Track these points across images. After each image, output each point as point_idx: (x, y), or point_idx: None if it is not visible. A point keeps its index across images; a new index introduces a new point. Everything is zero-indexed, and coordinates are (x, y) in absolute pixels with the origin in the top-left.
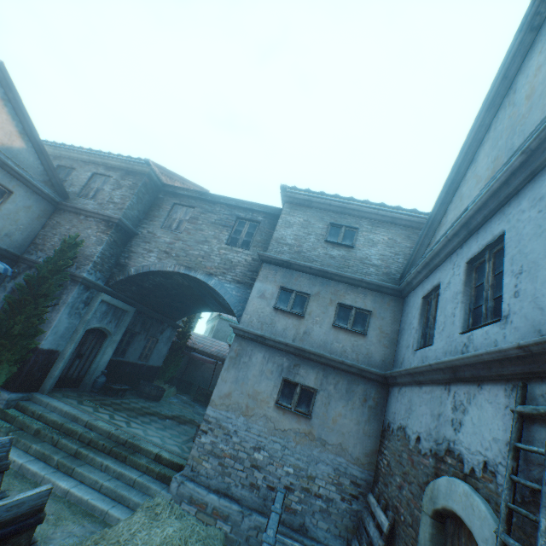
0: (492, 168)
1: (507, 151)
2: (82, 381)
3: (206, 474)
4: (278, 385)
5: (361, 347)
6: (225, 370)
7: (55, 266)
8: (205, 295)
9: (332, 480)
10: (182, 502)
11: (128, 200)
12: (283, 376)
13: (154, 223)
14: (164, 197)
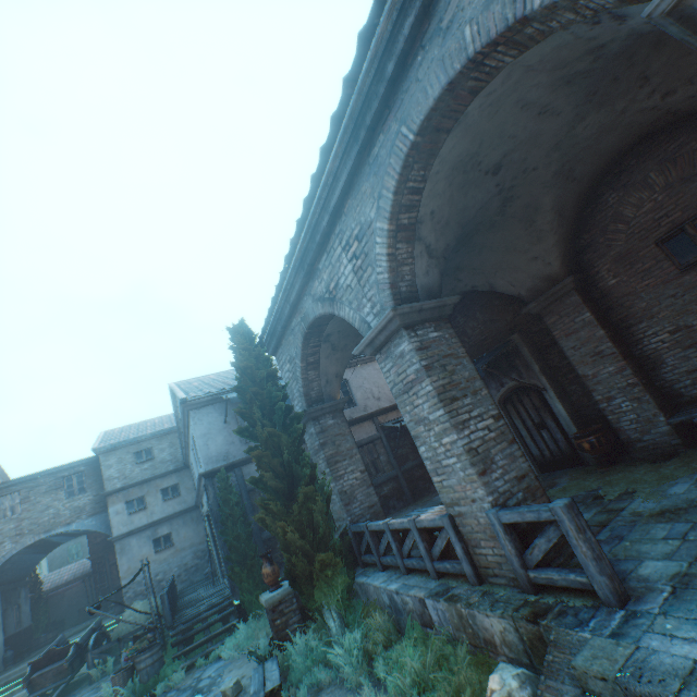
0: None
1: None
2: None
3: None
4: (152, 544)
5: (182, 501)
6: (120, 560)
7: None
8: (59, 538)
9: (195, 557)
10: None
11: None
12: (153, 539)
13: None
14: None
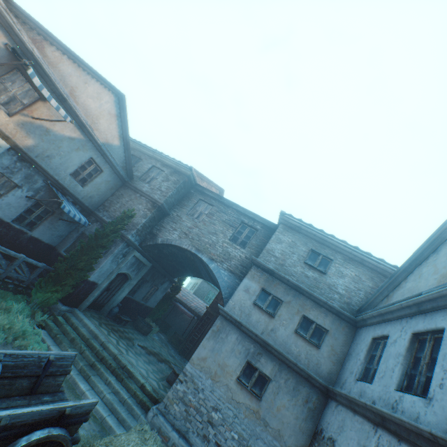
0: None
1: None
2: (103, 307)
3: (174, 414)
4: (242, 364)
5: (313, 356)
6: (206, 339)
7: (115, 228)
8: (202, 268)
9: None
10: (153, 429)
11: (170, 191)
12: (248, 359)
13: (183, 209)
14: (194, 192)
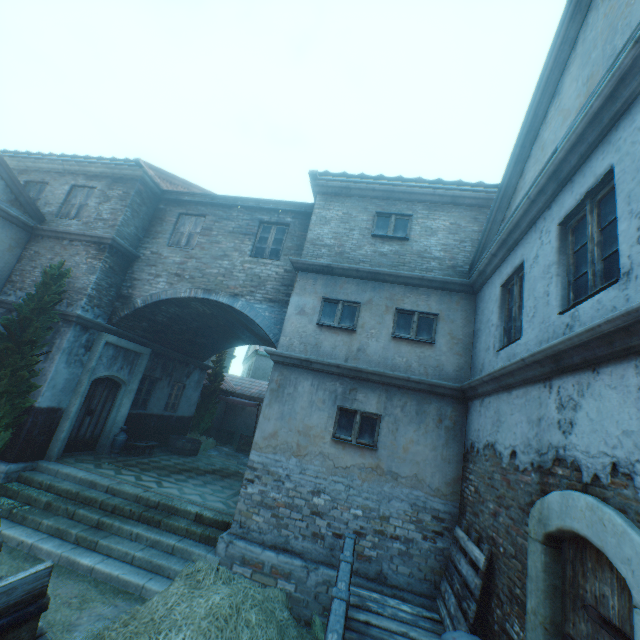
0: (585, 92)
1: (606, 61)
2: (98, 442)
3: (259, 529)
4: (333, 415)
5: (429, 359)
6: (267, 406)
7: (39, 304)
8: (233, 324)
9: (409, 518)
10: (234, 564)
11: (120, 215)
12: (338, 405)
13: (158, 240)
14: (166, 207)
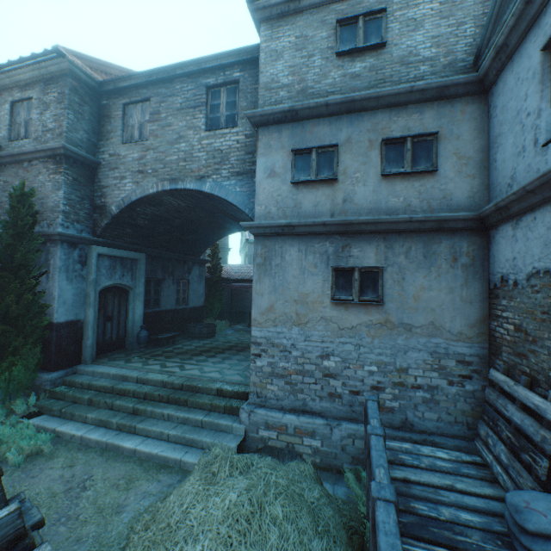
0: None
1: None
2: (126, 341)
3: (275, 397)
4: (328, 278)
5: (432, 191)
6: (257, 282)
7: (16, 229)
8: (212, 214)
9: (430, 367)
10: (259, 429)
11: (63, 120)
12: (332, 266)
13: (112, 141)
14: (108, 102)
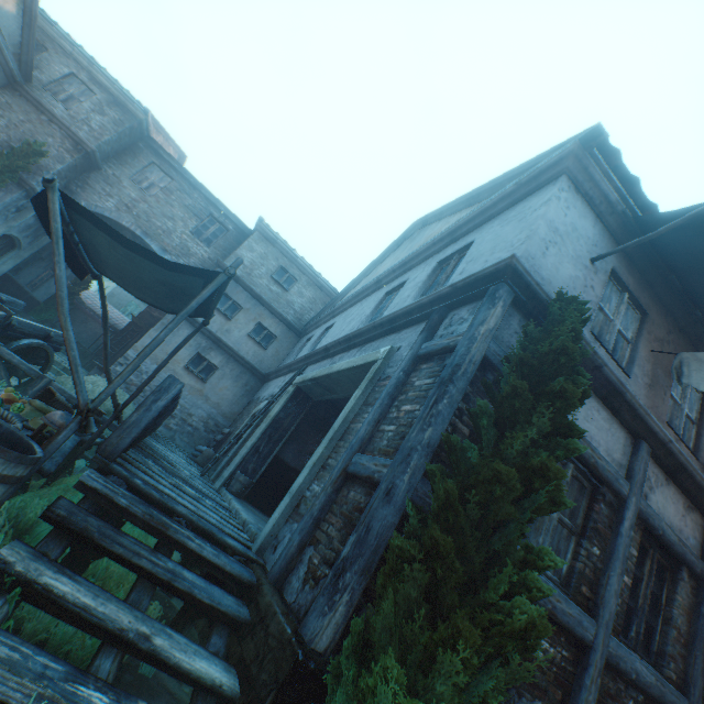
0: None
1: None
2: None
3: None
4: (192, 355)
5: (260, 355)
6: (155, 330)
7: (12, 164)
8: None
9: (204, 420)
10: None
11: (108, 135)
12: (199, 352)
13: (125, 169)
14: (144, 149)
